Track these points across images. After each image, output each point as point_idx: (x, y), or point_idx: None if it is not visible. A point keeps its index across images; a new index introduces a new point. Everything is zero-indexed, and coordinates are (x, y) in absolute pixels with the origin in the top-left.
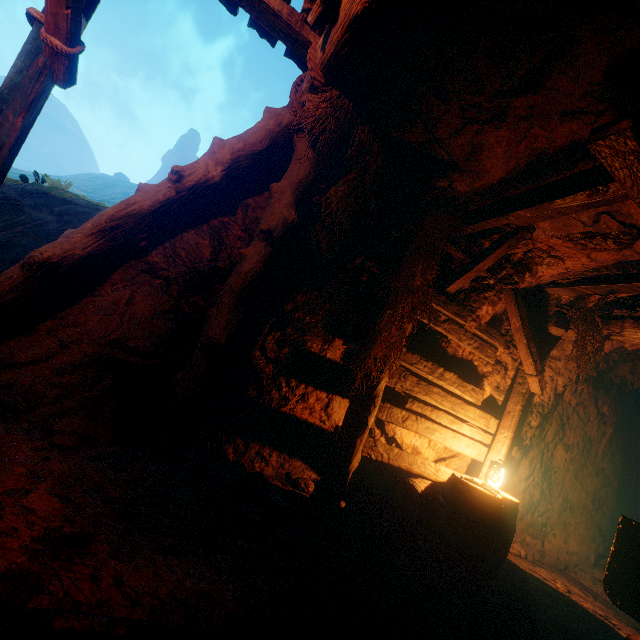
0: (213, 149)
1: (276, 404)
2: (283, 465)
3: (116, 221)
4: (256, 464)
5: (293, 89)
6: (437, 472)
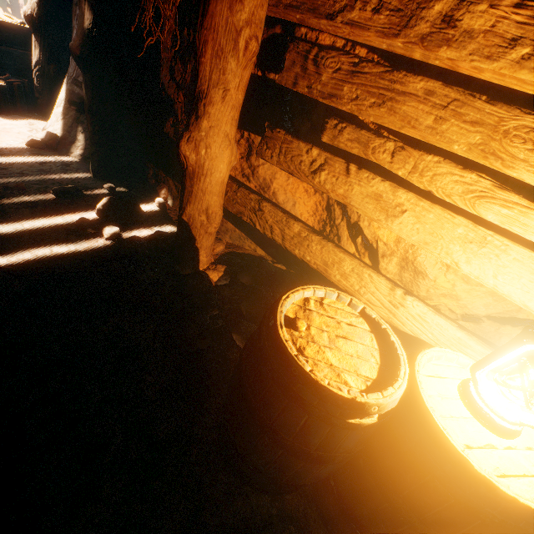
0: None
1: None
2: None
3: None
4: None
5: None
6: (395, 307)
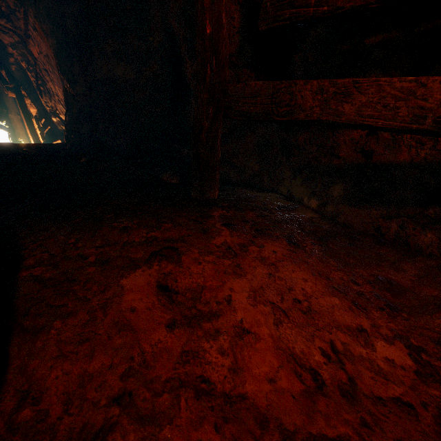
0: None
1: None
2: None
3: None
4: None
5: None
6: None
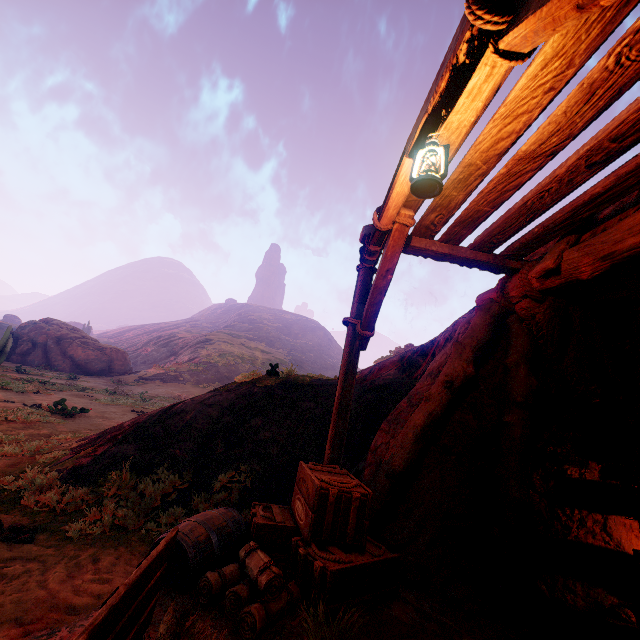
0: (458, 352)
1: (561, 534)
2: (588, 593)
3: (426, 428)
4: (567, 597)
5: (500, 293)
6: None
